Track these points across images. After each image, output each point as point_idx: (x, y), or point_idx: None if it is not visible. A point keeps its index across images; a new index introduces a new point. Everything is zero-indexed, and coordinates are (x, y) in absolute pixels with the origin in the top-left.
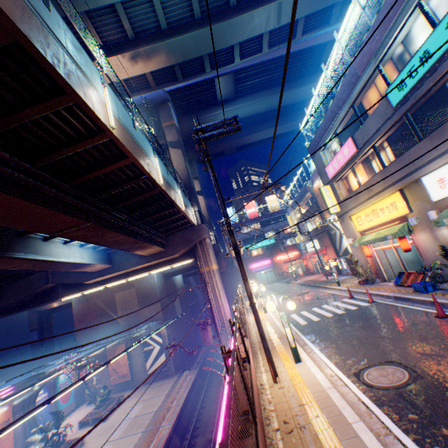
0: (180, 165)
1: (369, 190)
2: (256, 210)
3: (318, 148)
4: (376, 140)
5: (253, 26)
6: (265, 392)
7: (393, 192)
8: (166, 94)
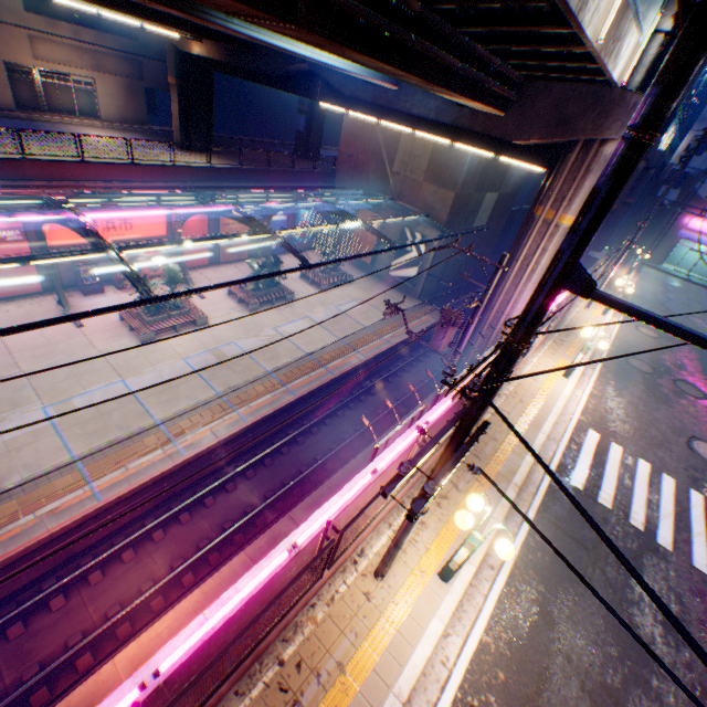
0: None
1: None
2: None
3: None
4: None
5: None
6: (347, 575)
7: None
8: None
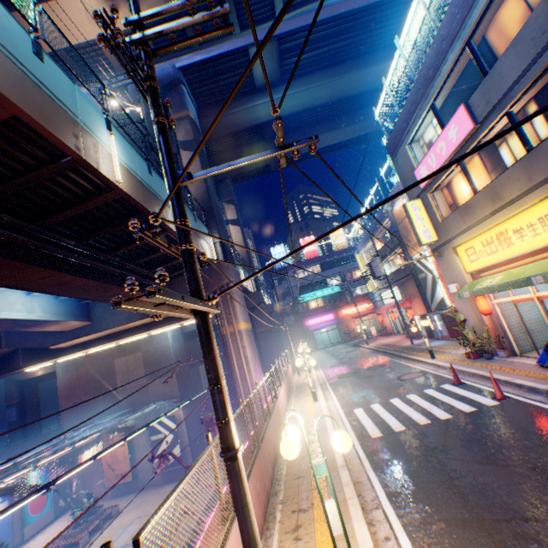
0: None
1: (495, 197)
2: (316, 248)
3: (404, 139)
4: (518, 97)
5: None
6: None
7: (546, 195)
8: (177, 72)
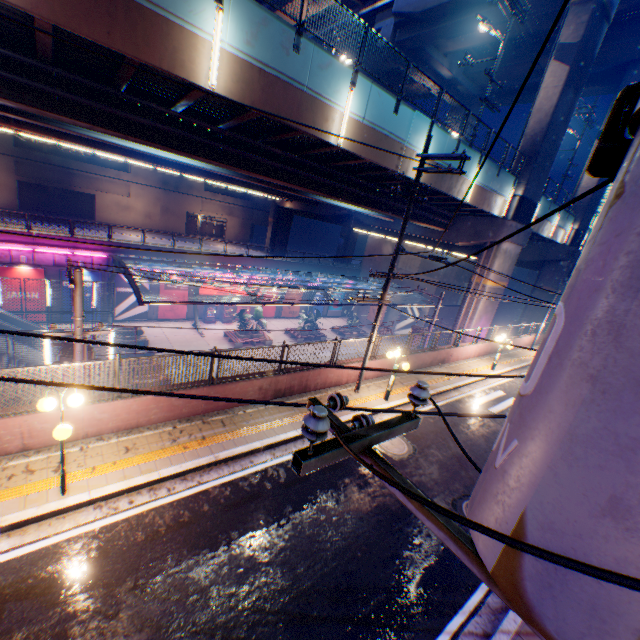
0: (546, 103)
1: None
2: None
3: None
4: None
5: None
6: (342, 388)
7: None
8: None
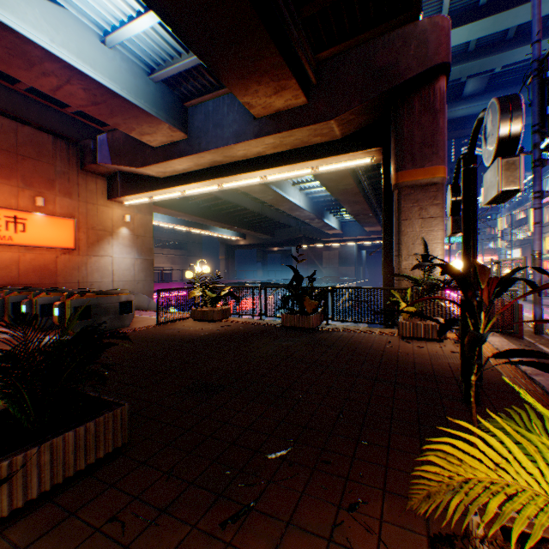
0: None
1: None
2: None
3: (542, 175)
4: None
5: (522, 54)
6: None
7: None
8: None
